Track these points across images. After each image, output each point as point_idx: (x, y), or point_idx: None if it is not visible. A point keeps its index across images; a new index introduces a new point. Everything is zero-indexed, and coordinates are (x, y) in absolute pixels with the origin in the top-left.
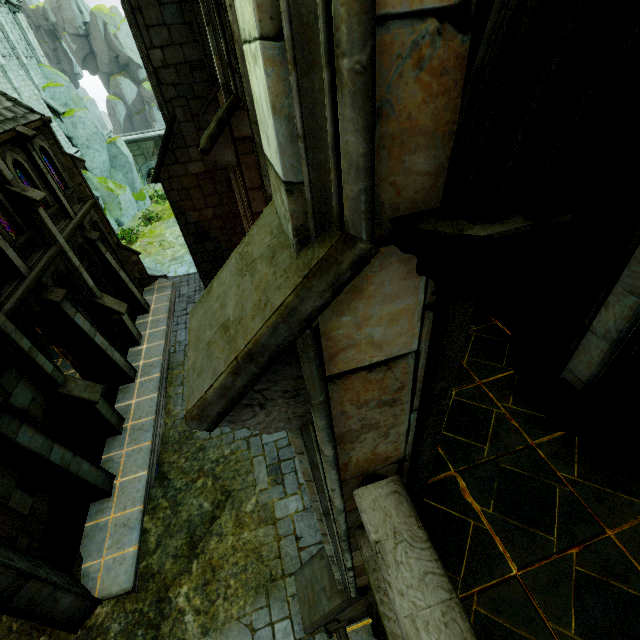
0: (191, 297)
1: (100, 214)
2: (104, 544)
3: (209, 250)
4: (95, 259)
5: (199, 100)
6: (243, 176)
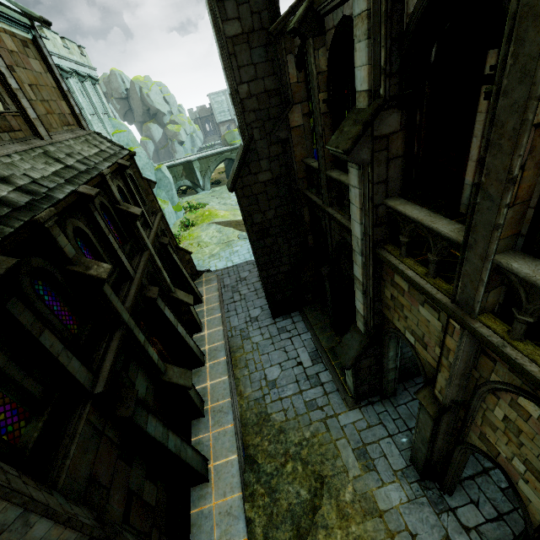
0: (234, 287)
1: (165, 223)
2: (213, 534)
3: (268, 245)
4: (166, 260)
5: (272, 121)
6: (373, 172)
